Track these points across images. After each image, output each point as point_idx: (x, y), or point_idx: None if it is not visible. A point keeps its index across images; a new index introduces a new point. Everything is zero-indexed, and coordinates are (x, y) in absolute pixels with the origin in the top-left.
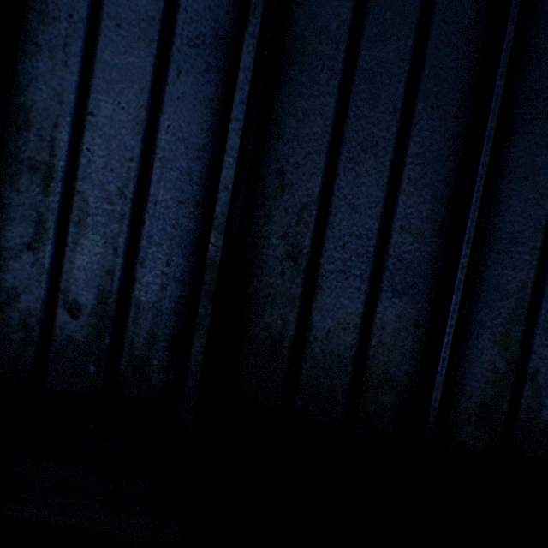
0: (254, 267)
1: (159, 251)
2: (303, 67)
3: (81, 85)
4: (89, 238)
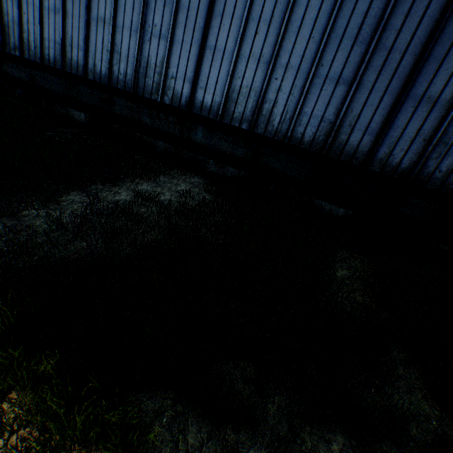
0: None
1: None
2: None
3: None
4: (449, 158)
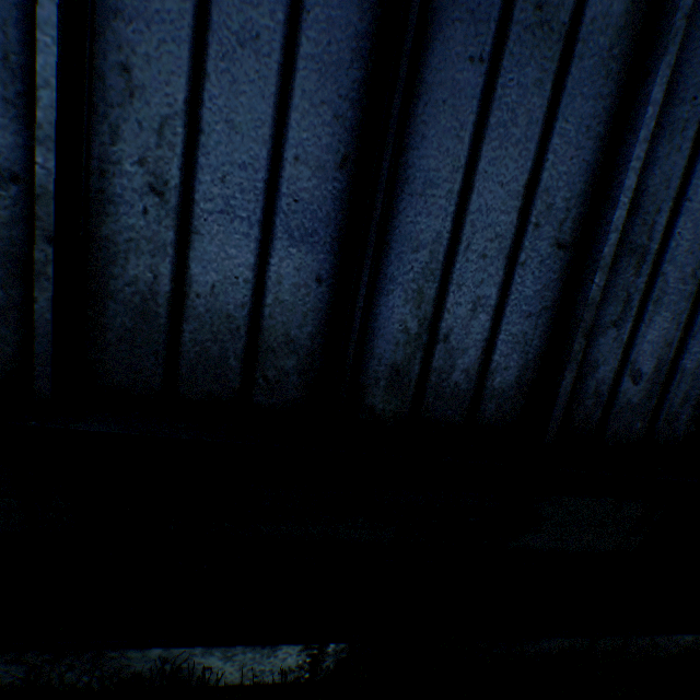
0: None
1: None
2: None
3: (686, 170)
4: (660, 315)
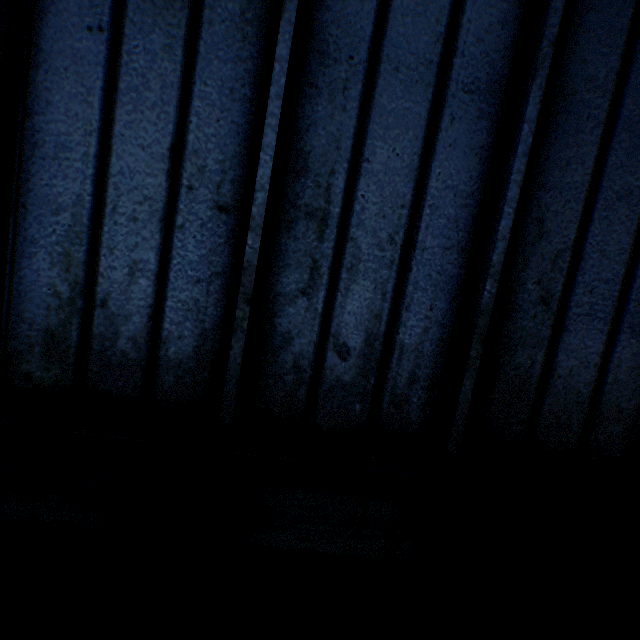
0: (509, 311)
1: (424, 296)
2: (569, 115)
3: (358, 130)
4: (359, 284)
